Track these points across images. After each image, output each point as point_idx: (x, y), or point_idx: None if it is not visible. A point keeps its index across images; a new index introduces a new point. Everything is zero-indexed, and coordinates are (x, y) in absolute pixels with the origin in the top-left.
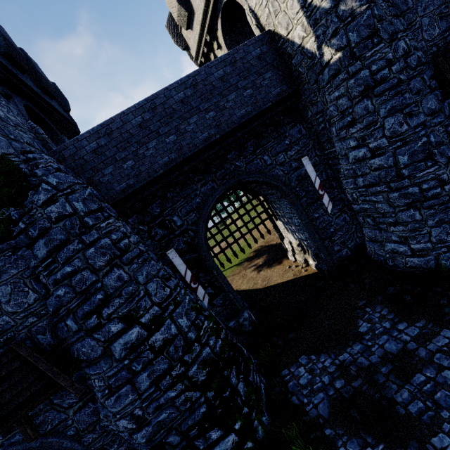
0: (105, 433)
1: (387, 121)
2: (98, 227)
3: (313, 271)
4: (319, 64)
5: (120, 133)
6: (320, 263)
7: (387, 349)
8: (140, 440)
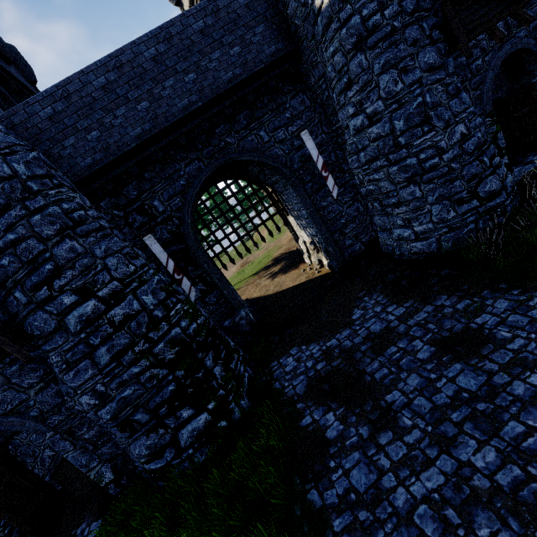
0: (72, 416)
1: (382, 80)
2: (46, 194)
3: (326, 272)
4: (312, 12)
5: (80, 96)
6: (332, 260)
7: (371, 330)
8: (104, 416)
